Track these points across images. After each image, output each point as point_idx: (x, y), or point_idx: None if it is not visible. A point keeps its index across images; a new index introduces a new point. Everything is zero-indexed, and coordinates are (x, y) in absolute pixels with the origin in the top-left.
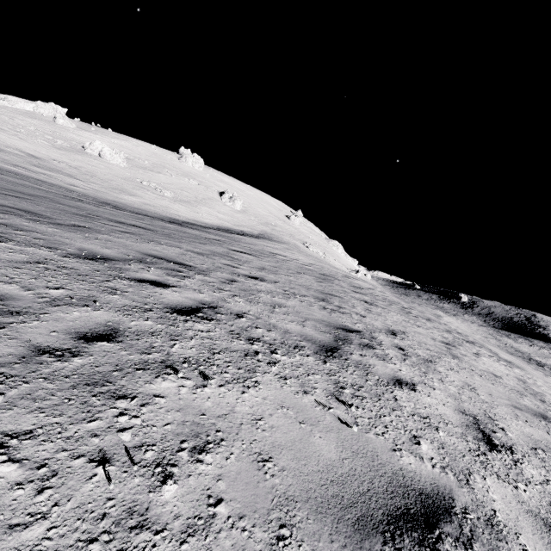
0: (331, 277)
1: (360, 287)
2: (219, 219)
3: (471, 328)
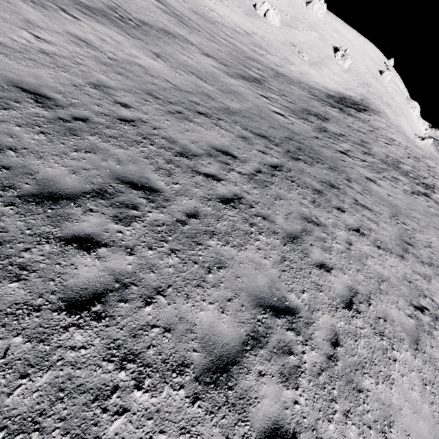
0: (418, 159)
1: (429, 167)
2: (335, 82)
3: None
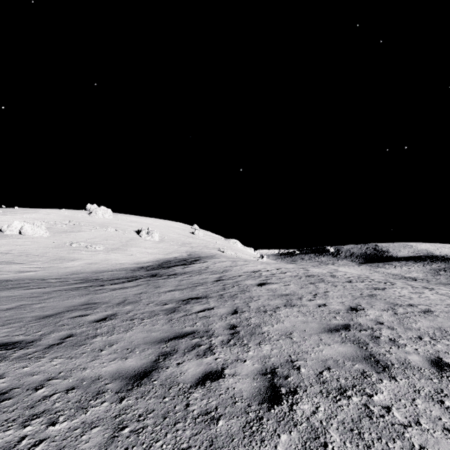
0: (315, 276)
1: (333, 276)
2: (151, 253)
3: (357, 270)
